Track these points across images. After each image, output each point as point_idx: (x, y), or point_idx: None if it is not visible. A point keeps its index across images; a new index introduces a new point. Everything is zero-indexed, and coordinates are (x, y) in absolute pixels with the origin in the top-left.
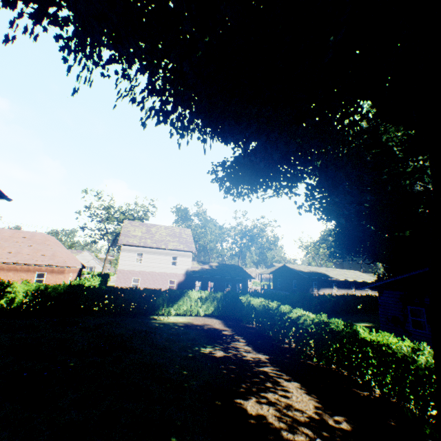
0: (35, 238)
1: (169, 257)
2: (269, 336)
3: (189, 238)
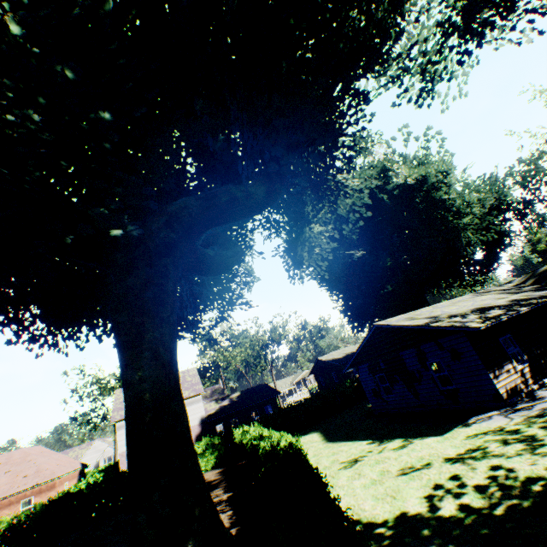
0: (13, 458)
1: None
2: None
3: (195, 379)
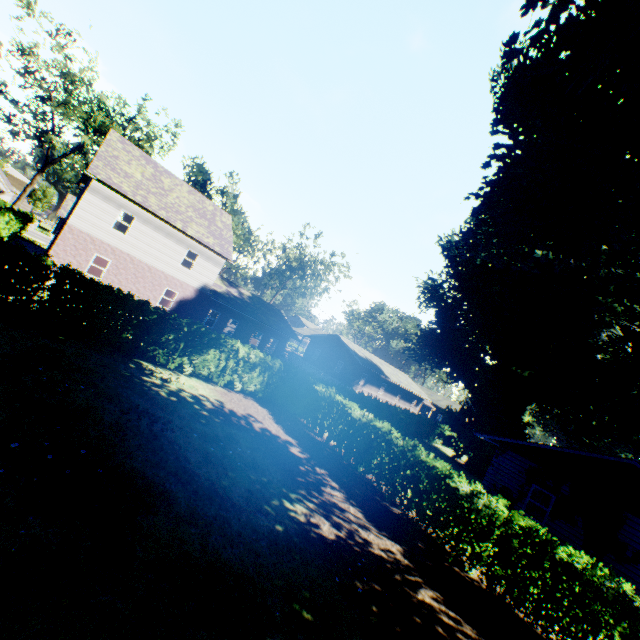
0: None
1: (183, 249)
2: (360, 477)
3: (227, 233)
